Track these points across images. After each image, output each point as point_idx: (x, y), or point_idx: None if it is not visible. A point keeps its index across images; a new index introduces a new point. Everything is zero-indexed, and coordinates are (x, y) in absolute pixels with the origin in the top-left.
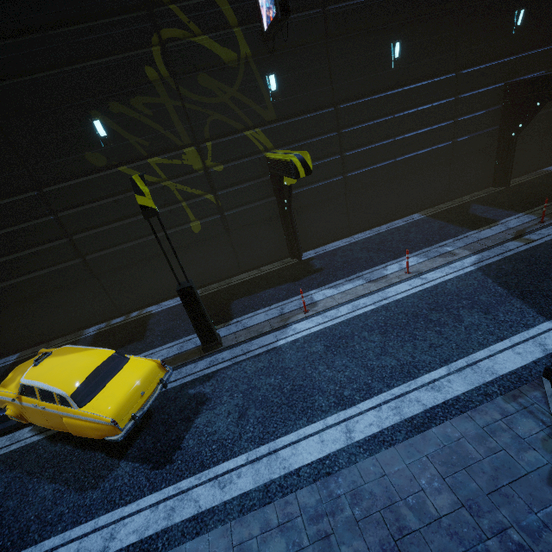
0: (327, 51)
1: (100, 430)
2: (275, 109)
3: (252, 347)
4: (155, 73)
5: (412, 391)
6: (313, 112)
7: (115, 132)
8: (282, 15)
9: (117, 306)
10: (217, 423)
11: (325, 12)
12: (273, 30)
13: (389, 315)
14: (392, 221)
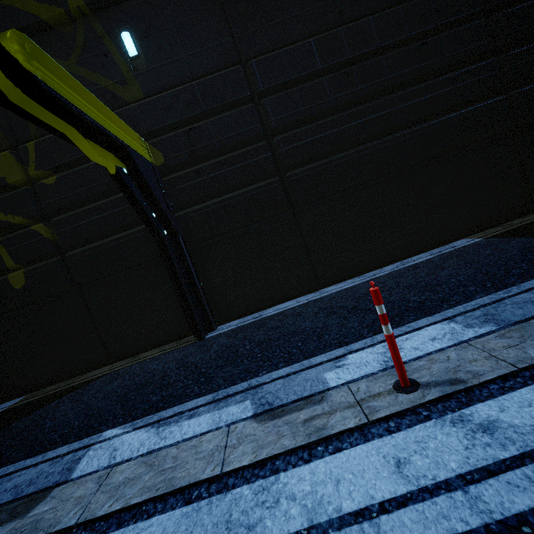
0: None
1: None
2: (141, 82)
3: None
4: None
5: None
6: (204, 77)
7: None
8: None
9: None
10: None
11: None
12: None
13: None
14: (407, 257)
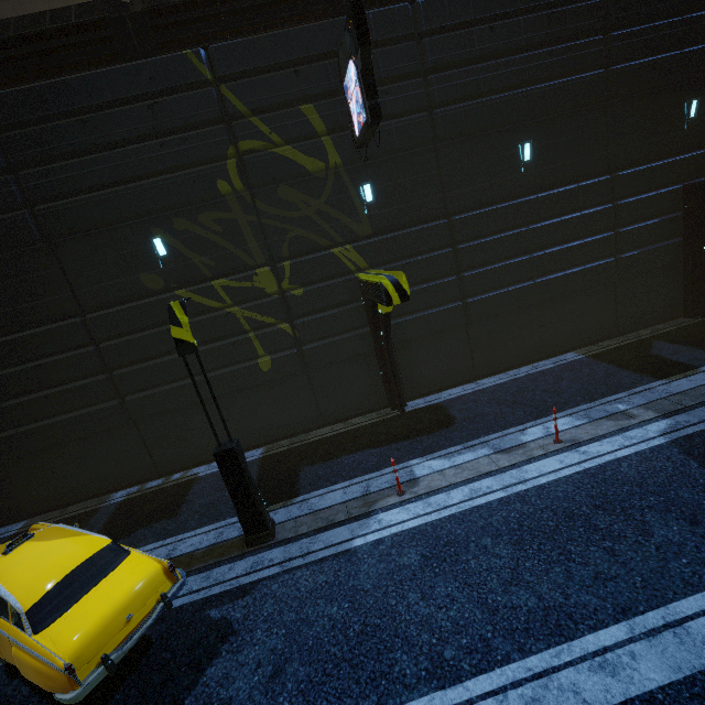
0: (436, 156)
1: (51, 679)
2: (371, 222)
3: (315, 545)
4: (228, 187)
5: (564, 666)
6: (419, 225)
7: (177, 251)
8: (372, 118)
9: (157, 464)
10: (237, 683)
11: (432, 115)
12: (365, 136)
13: (527, 510)
14: (535, 361)
